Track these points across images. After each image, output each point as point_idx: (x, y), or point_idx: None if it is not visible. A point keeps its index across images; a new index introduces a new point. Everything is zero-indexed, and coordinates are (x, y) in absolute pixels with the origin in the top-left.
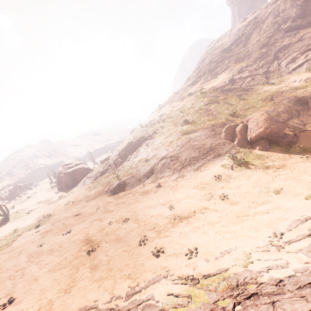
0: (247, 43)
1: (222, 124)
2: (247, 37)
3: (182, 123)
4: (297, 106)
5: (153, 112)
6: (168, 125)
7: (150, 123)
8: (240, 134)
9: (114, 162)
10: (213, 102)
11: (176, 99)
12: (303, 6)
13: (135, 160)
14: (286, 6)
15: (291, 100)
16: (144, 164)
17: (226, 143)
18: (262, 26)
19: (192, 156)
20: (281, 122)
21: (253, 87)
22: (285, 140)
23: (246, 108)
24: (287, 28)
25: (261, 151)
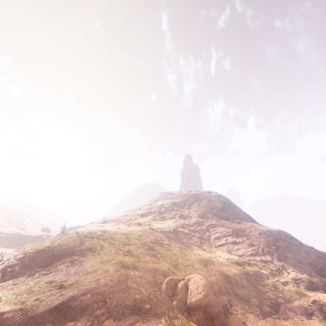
0: (190, 207)
1: (165, 272)
2: (191, 203)
3: (126, 252)
4: (224, 282)
5: (94, 223)
6: (109, 246)
7: (90, 234)
8: (181, 293)
9: (5, 268)
10: (159, 243)
11: (123, 221)
12: (224, 205)
13: (42, 279)
14: (215, 199)
15: (220, 273)
16: (54, 290)
17: (166, 299)
18: (201, 202)
19: (126, 303)
20: (214, 294)
21: (191, 246)
22: (219, 318)
23: (186, 264)
24: (215, 213)
25: (197, 325)
